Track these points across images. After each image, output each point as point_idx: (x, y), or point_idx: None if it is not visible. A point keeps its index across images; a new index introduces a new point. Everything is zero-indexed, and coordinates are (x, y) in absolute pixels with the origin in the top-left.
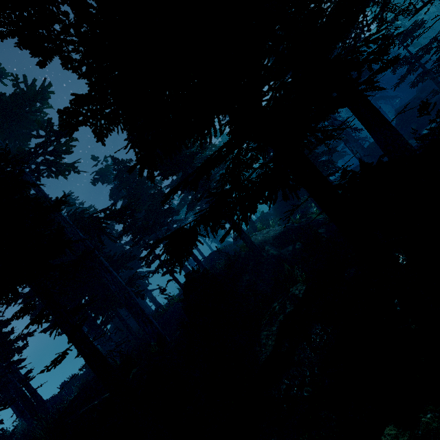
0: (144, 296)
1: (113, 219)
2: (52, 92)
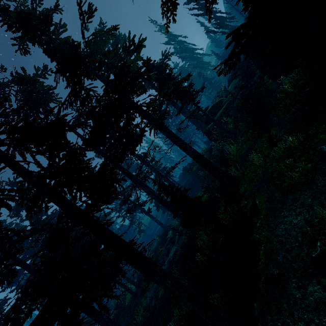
0: None
1: None
2: None
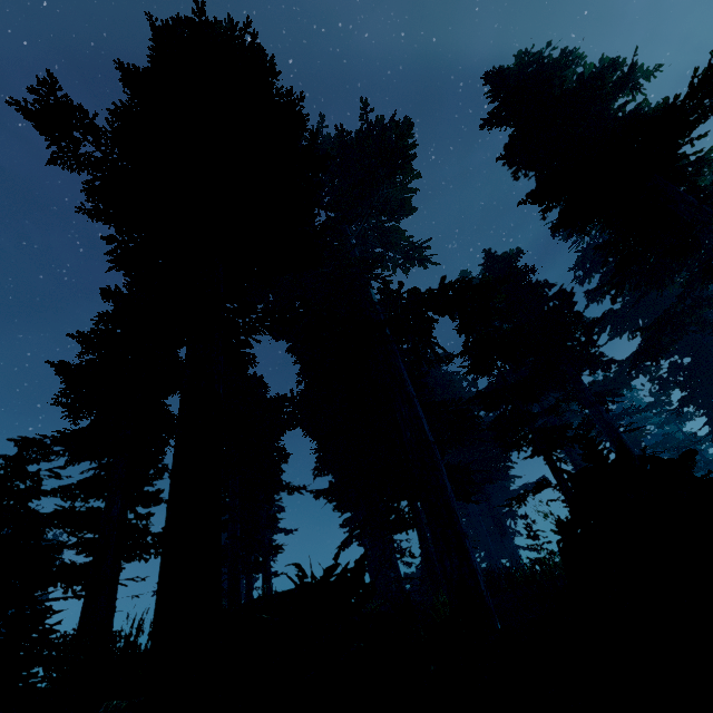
0: (501, 552)
1: (446, 312)
2: (411, 136)
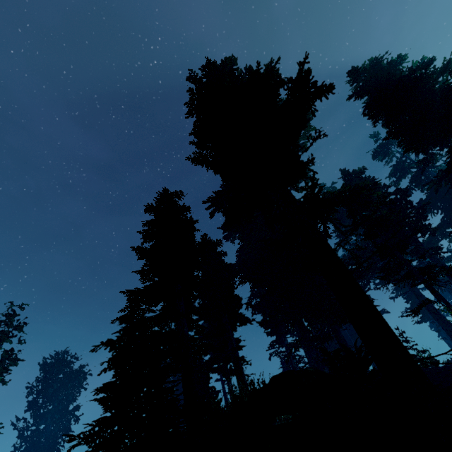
0: None
1: (343, 204)
2: None
